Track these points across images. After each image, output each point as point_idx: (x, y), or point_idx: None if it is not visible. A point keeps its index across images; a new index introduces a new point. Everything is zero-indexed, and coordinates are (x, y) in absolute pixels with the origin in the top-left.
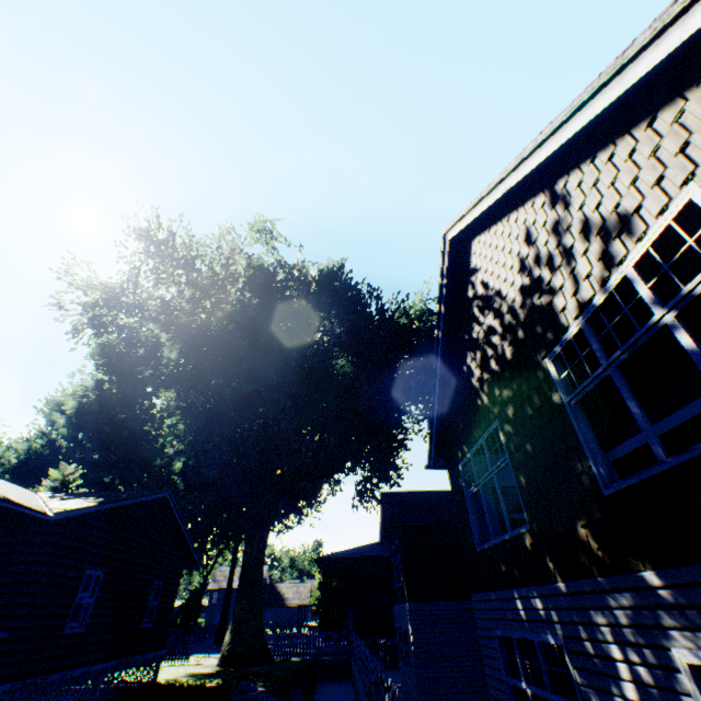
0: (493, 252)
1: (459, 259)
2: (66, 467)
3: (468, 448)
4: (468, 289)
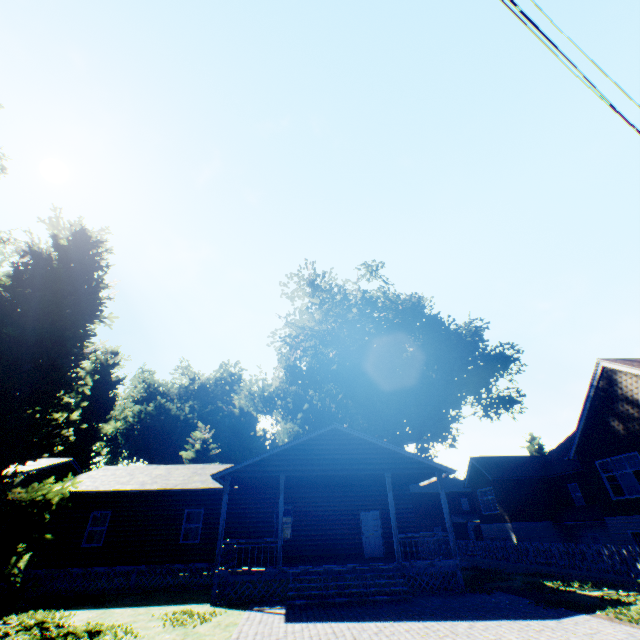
0: (638, 386)
1: (602, 371)
2: (202, 429)
3: (606, 456)
4: (611, 389)
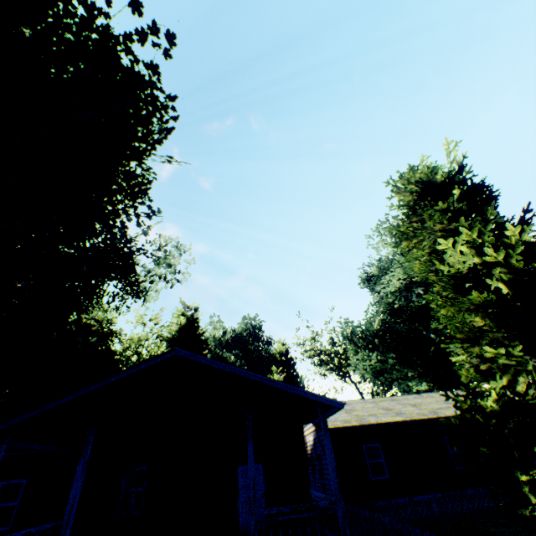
0: None
1: None
2: (275, 372)
3: None
4: None
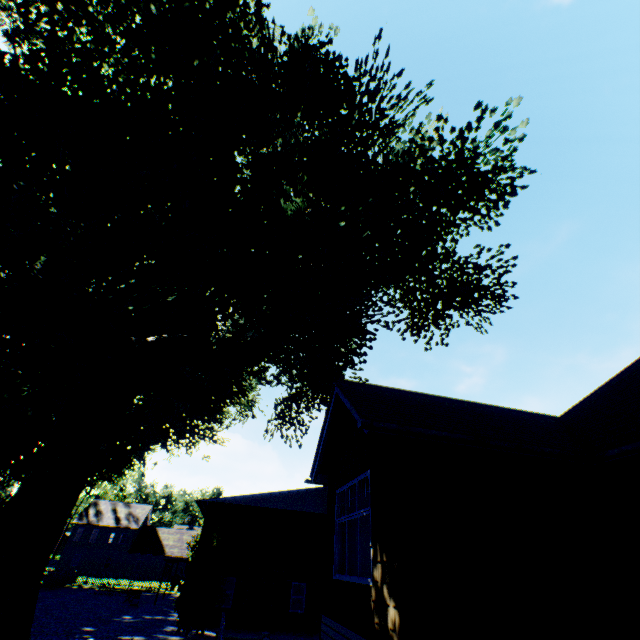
0: None
1: None
2: None
3: None
4: None
